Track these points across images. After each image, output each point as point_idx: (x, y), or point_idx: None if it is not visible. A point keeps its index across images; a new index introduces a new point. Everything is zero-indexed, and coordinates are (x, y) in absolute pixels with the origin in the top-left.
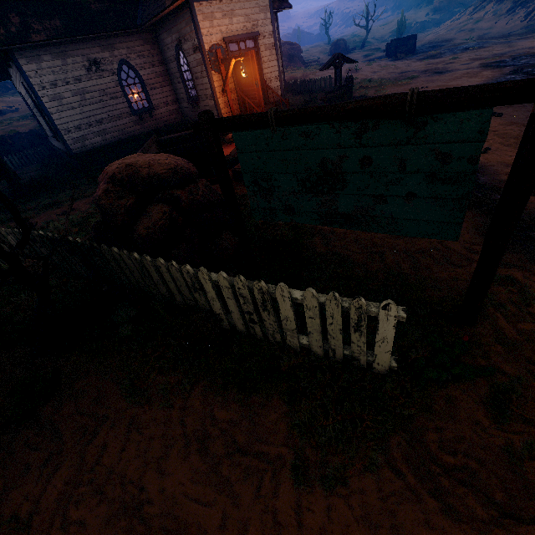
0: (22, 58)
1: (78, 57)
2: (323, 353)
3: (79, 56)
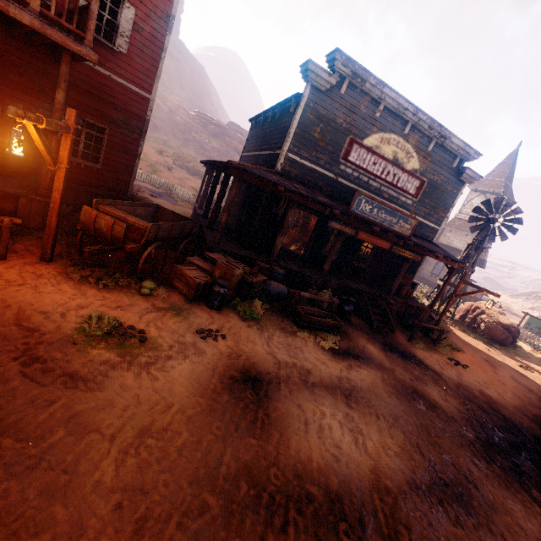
0: None
1: None
2: (536, 347)
3: None
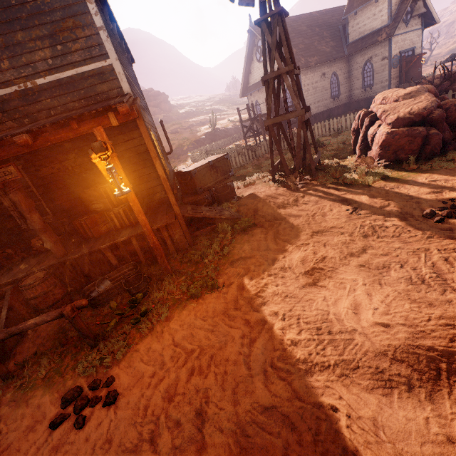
0: (301, 74)
1: (319, 72)
2: None
3: (319, 72)
